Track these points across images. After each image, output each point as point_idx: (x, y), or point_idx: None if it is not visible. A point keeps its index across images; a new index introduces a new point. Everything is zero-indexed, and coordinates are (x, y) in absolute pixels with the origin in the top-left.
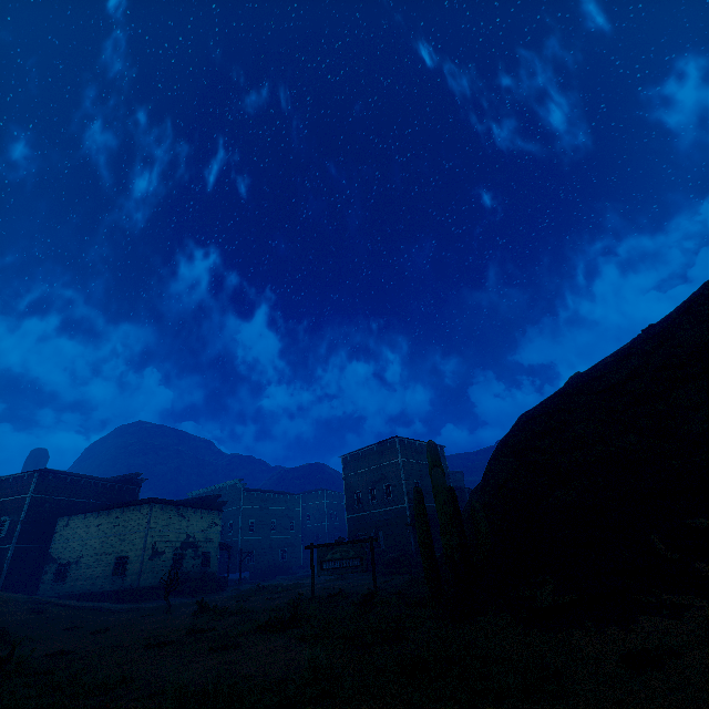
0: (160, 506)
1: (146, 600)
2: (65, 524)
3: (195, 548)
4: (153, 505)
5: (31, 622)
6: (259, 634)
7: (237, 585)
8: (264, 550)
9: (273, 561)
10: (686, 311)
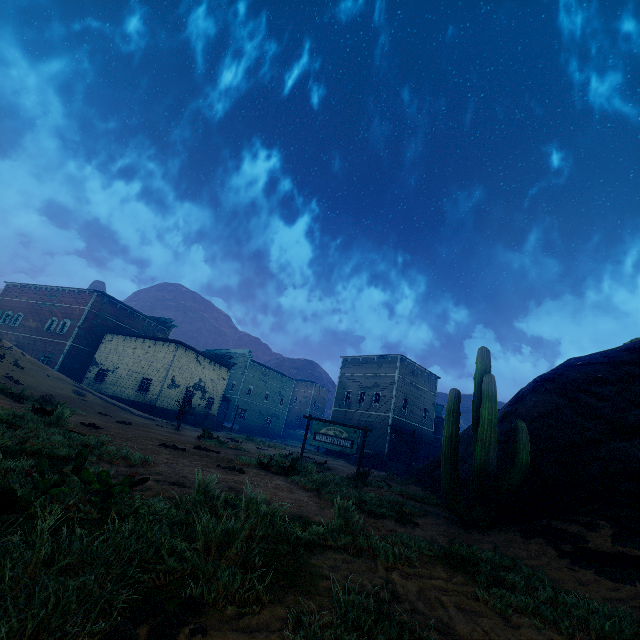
0: (184, 349)
1: (159, 417)
2: (110, 340)
3: (203, 392)
4: (179, 346)
5: (74, 399)
6: (260, 469)
7: (229, 431)
8: (254, 412)
9: (259, 423)
10: None
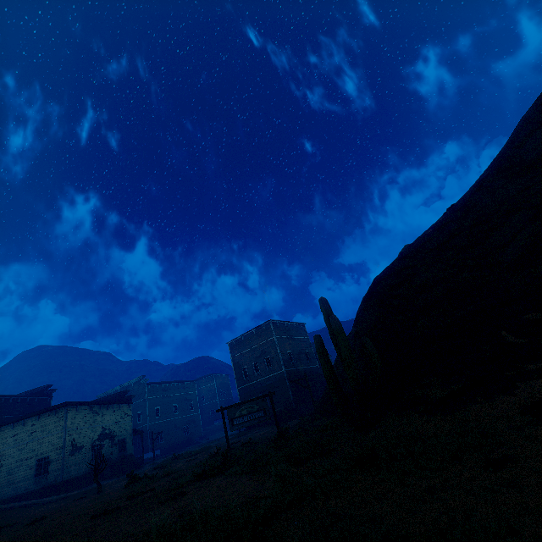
0: (74, 408)
1: (72, 491)
2: None
3: (111, 438)
4: (68, 408)
5: None
6: (199, 481)
7: (152, 461)
8: (170, 429)
9: (178, 437)
10: (479, 188)
